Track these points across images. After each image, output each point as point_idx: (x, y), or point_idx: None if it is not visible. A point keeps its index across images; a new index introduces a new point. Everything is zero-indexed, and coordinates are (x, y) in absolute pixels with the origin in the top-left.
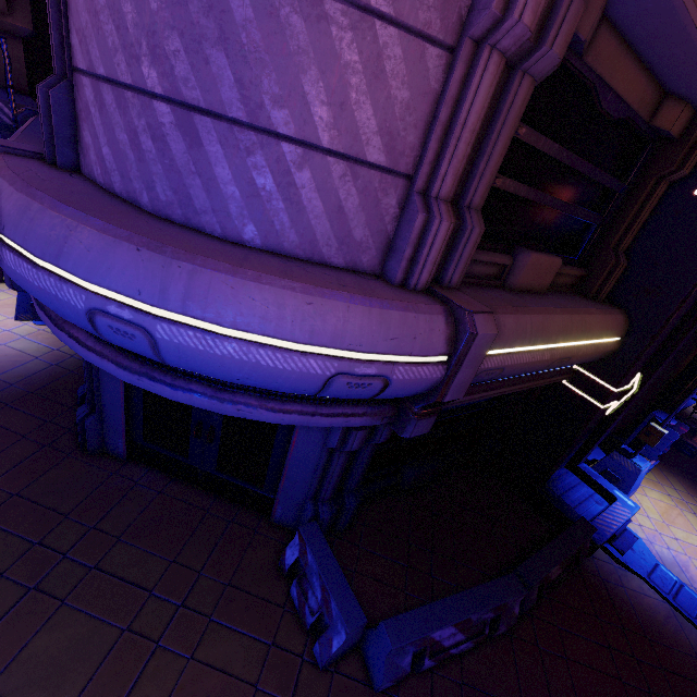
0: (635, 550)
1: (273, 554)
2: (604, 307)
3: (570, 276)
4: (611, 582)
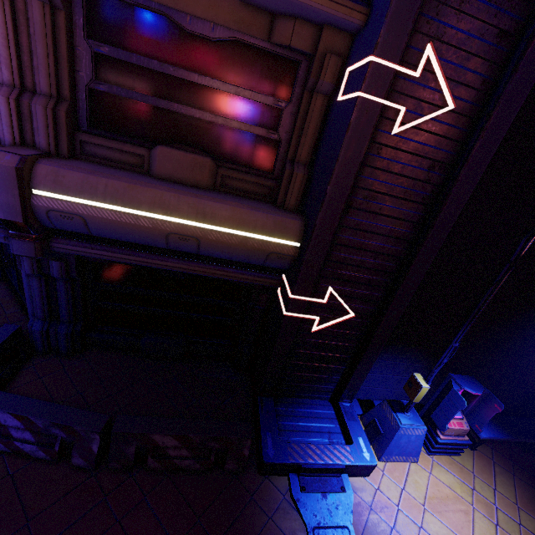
0: (328, 498)
1: None
2: (267, 208)
3: (251, 183)
4: (260, 505)
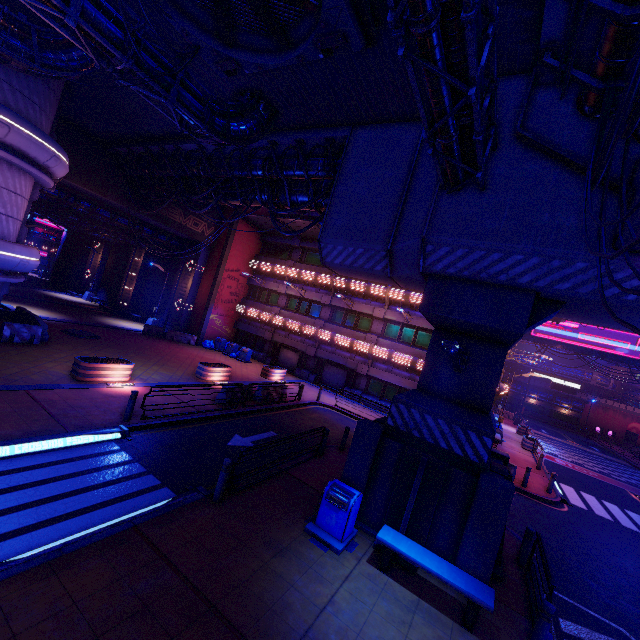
0: None
1: None
2: None
3: None
4: None
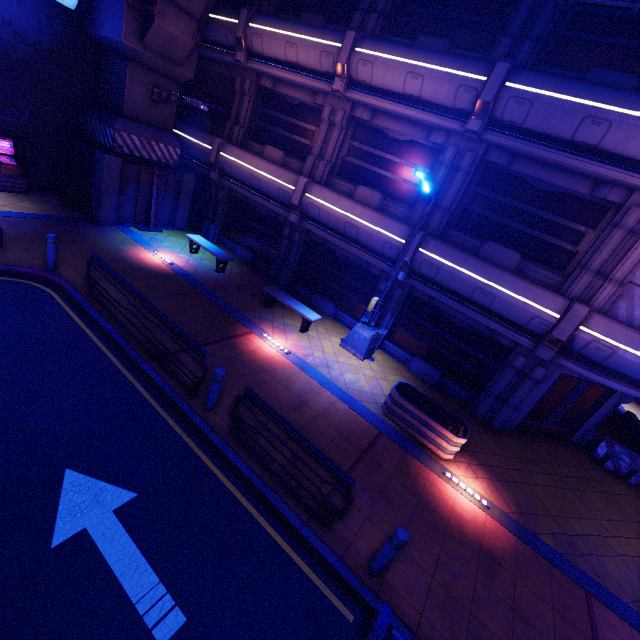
0: None
1: (584, 454)
2: None
3: None
4: None
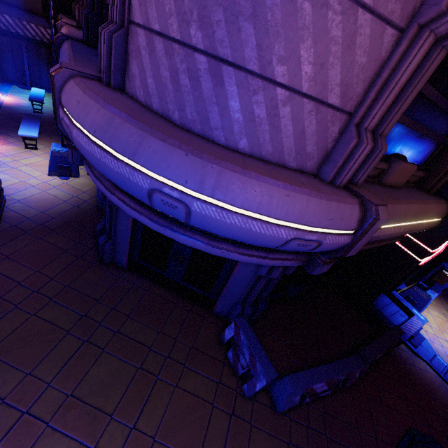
0: (423, 346)
1: (215, 332)
2: (436, 199)
3: (416, 176)
4: (408, 363)
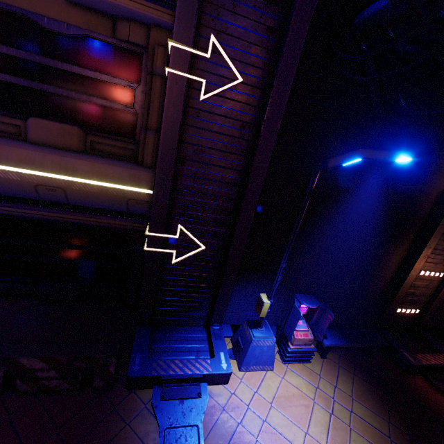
0: (184, 403)
1: None
2: (125, 164)
3: (117, 147)
4: (120, 414)
